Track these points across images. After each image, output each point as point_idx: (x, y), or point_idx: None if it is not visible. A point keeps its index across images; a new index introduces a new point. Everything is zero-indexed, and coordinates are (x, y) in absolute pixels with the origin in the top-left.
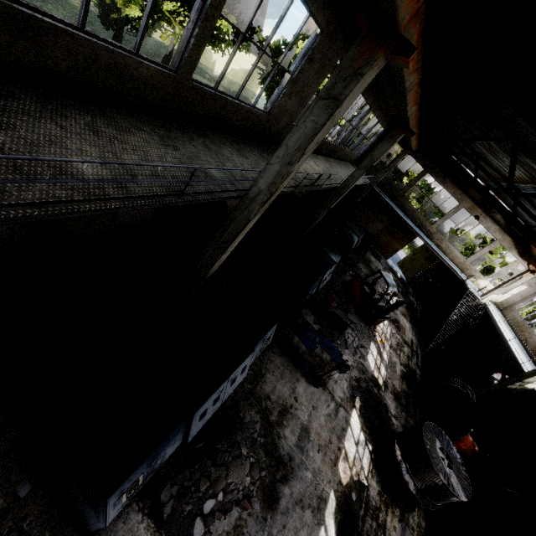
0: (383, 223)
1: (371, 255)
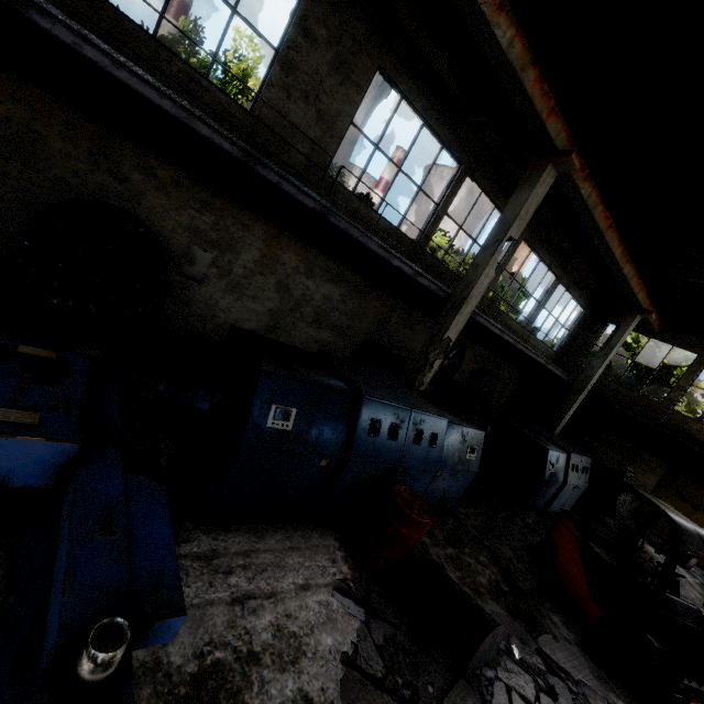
0: (653, 471)
1: (646, 543)
